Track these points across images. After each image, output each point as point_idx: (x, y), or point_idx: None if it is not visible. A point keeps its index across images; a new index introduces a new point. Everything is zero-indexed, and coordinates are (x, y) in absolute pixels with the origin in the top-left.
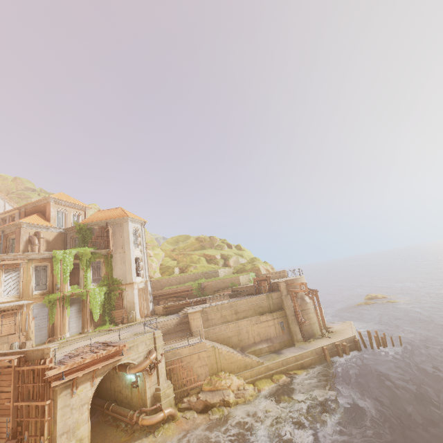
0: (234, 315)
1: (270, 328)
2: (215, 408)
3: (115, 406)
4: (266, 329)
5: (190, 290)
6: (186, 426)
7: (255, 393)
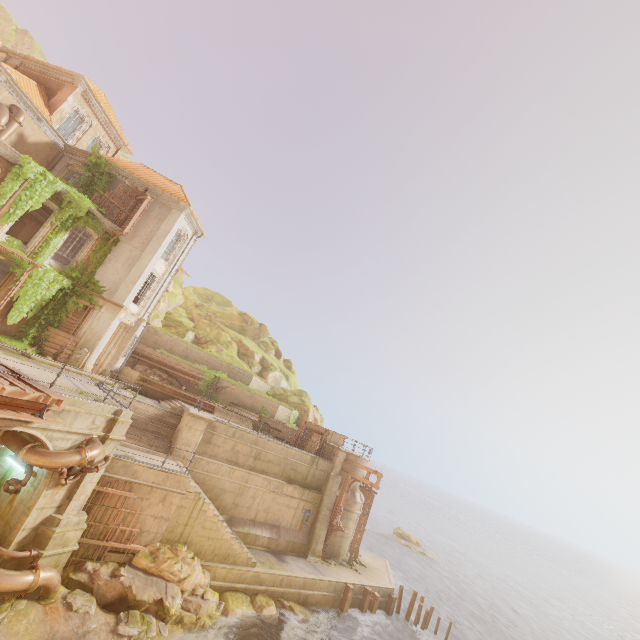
0: (252, 459)
1: (288, 510)
2: (138, 611)
3: None
4: (281, 509)
5: (197, 377)
6: (63, 626)
7: (218, 614)
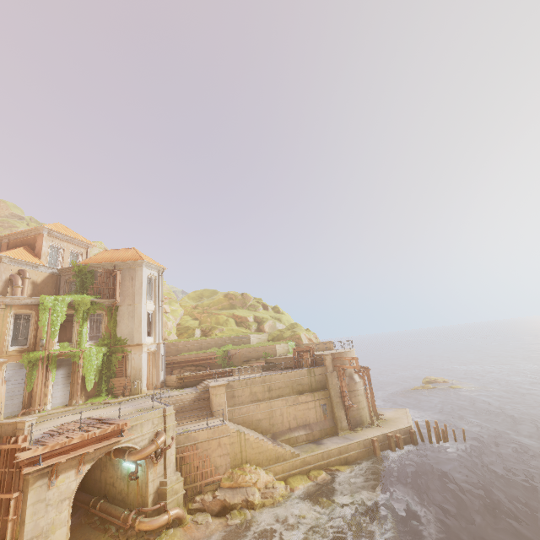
0: (267, 392)
1: (310, 411)
2: (236, 510)
3: (105, 504)
4: (304, 413)
5: (213, 358)
6: (197, 533)
7: (287, 493)
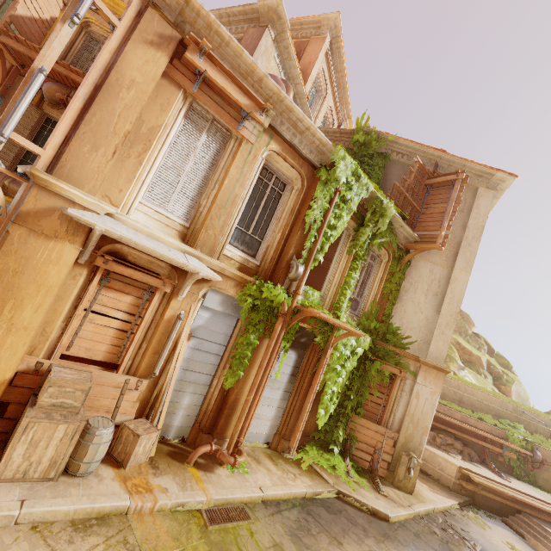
0: None
1: None
2: None
3: None
4: None
5: (506, 447)
6: None
7: None
